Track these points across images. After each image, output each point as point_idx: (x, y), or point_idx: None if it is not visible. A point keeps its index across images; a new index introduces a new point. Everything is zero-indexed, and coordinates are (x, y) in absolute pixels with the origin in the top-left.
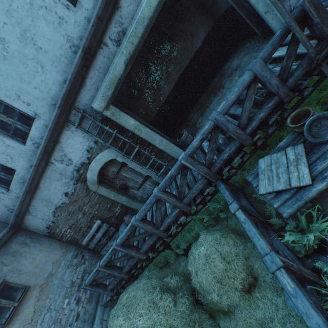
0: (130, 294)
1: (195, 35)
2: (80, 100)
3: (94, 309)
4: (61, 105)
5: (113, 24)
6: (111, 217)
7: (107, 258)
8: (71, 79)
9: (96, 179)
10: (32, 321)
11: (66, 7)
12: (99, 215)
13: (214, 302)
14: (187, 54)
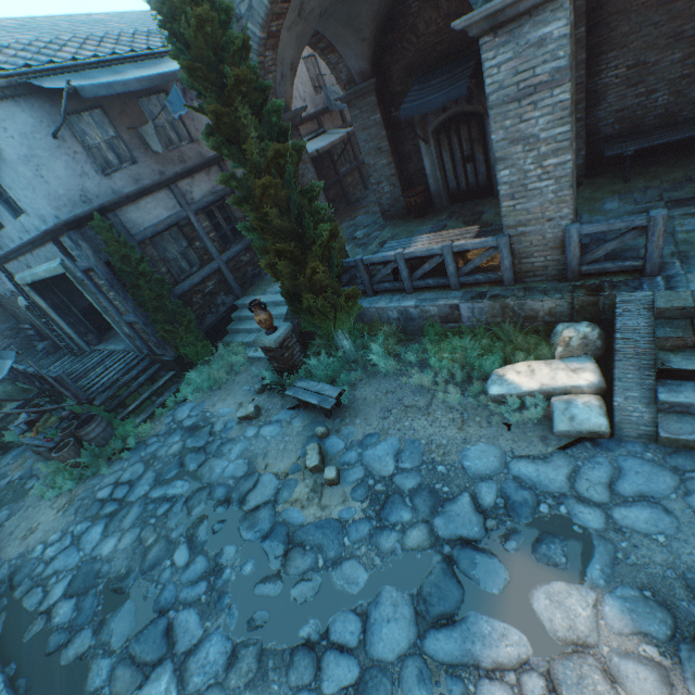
0: None
1: None
2: (8, 267)
3: None
4: None
5: (24, 258)
6: (43, 330)
7: None
8: None
9: (25, 306)
10: None
11: None
12: (33, 322)
13: None
14: None
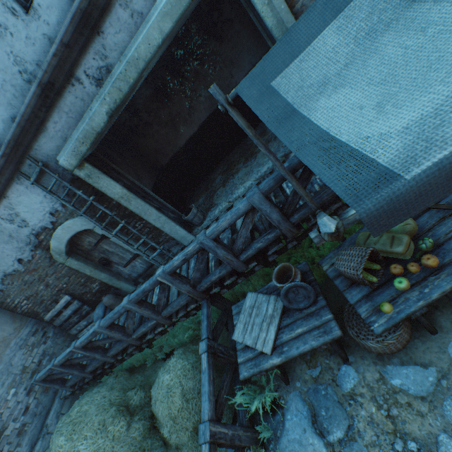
0: (82, 407)
1: (236, 63)
2: (39, 148)
3: (50, 400)
4: (5, 153)
5: (91, 54)
6: (87, 293)
7: (63, 358)
8: (21, 121)
9: (64, 249)
10: None
11: (12, 12)
12: (69, 289)
13: (166, 436)
14: (223, 88)
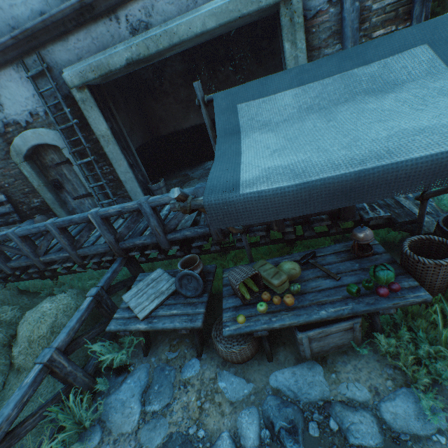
0: None
1: None
2: (52, 51)
3: None
4: (17, 37)
5: (140, 6)
6: (25, 204)
7: None
8: (47, 20)
9: (25, 151)
10: None
11: None
12: (9, 191)
13: (14, 356)
14: None
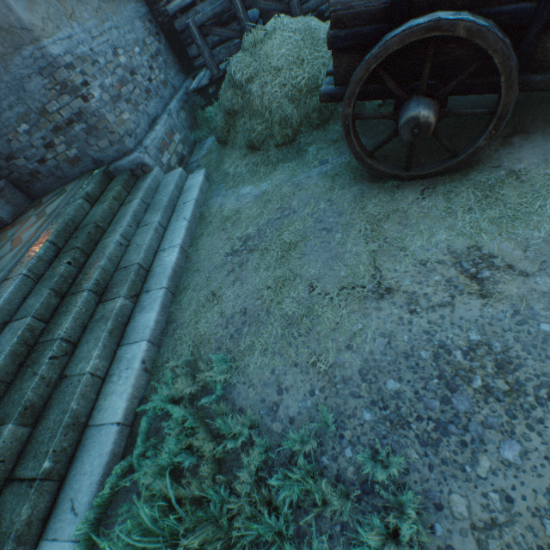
0: None
1: None
2: None
3: (167, 98)
4: None
5: None
6: None
7: None
8: None
9: None
10: (97, 12)
11: None
12: None
13: None
14: None
